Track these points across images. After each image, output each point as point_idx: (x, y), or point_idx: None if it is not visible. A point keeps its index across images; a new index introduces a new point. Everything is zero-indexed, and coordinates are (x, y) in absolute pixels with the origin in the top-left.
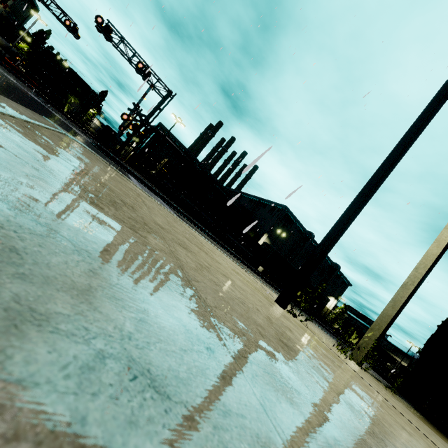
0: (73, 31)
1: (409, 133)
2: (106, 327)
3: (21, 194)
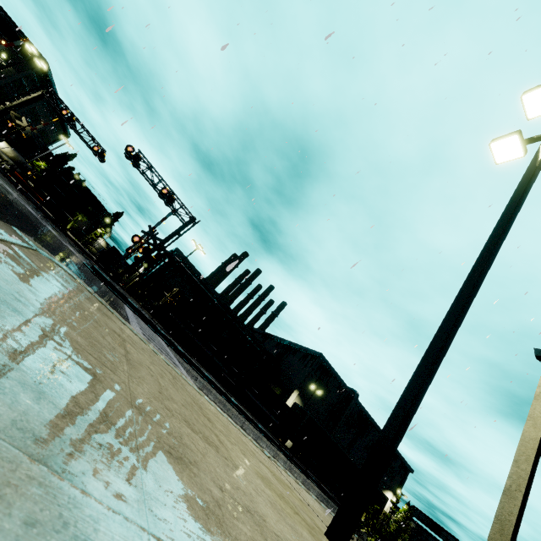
0: (99, 155)
1: (471, 279)
2: None
3: None
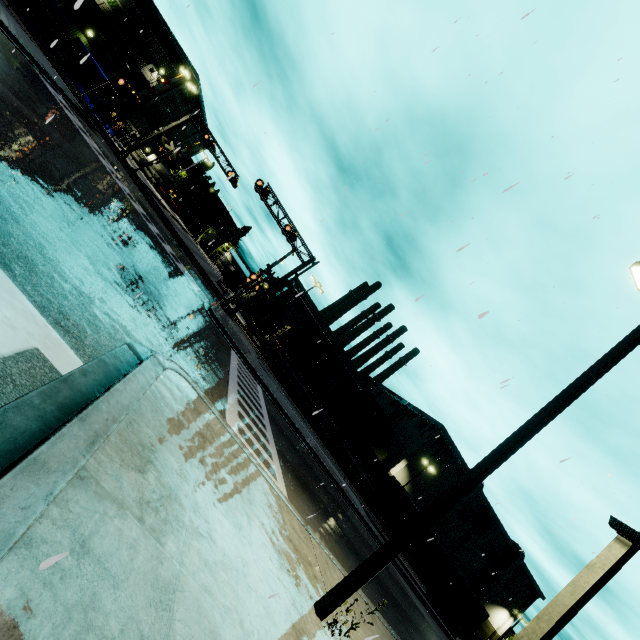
0: (232, 181)
1: (511, 439)
2: (109, 633)
3: (105, 545)
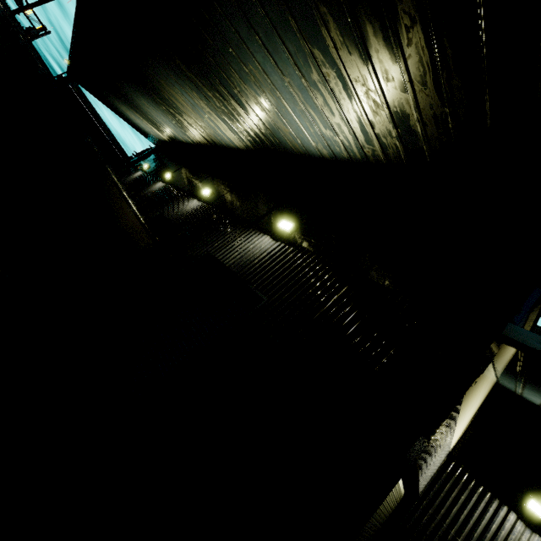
0: None
1: None
2: None
3: None
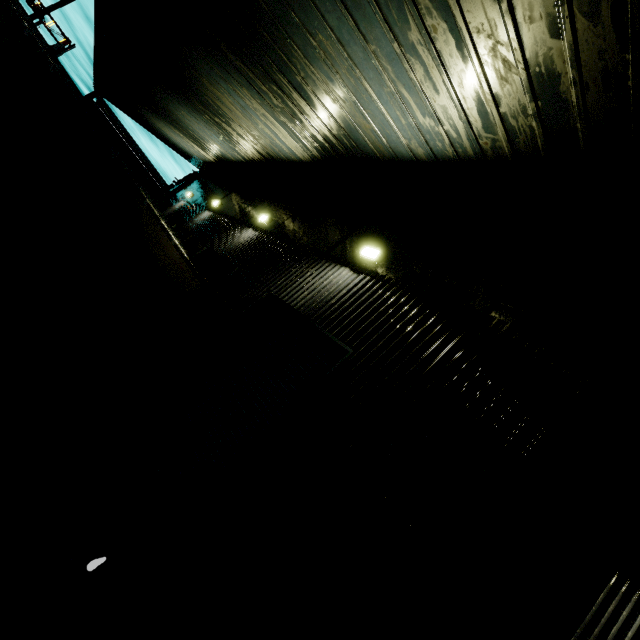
0: None
1: None
2: None
3: None
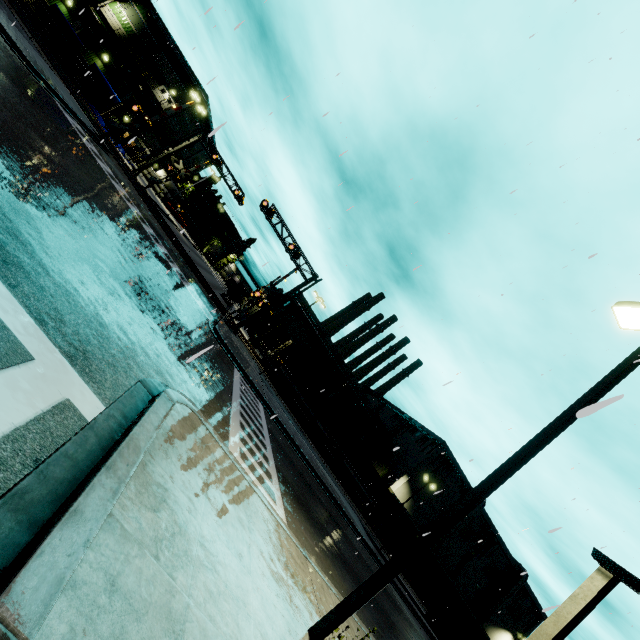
0: (239, 199)
1: (495, 474)
2: None
3: (129, 583)
